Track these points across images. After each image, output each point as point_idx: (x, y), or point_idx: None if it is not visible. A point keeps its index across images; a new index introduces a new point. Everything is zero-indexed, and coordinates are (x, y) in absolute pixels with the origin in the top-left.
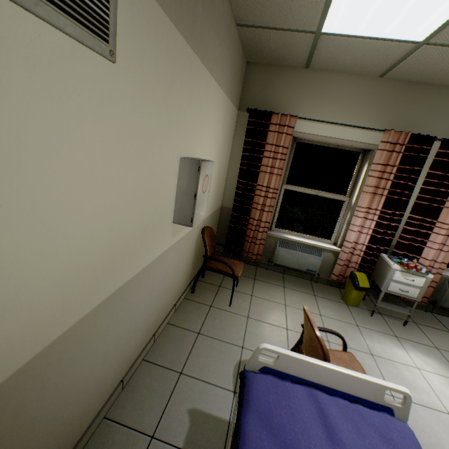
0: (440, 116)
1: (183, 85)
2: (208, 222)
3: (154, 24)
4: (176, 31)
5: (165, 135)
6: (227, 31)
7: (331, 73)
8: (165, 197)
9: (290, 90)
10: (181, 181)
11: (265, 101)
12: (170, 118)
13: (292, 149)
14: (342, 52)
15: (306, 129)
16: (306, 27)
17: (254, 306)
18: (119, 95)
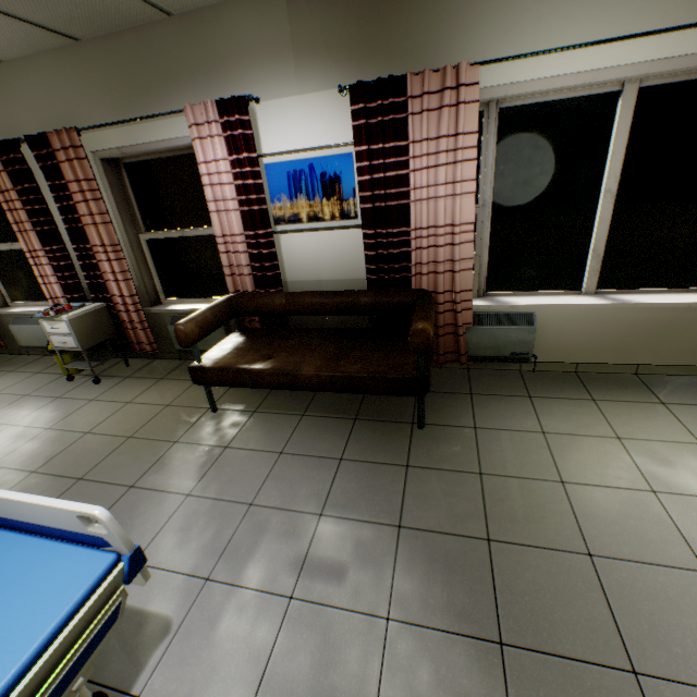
0: (19, 106)
1: None
2: None
3: None
4: None
5: None
6: None
7: None
8: None
9: None
10: None
11: None
12: None
13: None
14: None
15: None
16: None
17: None
18: None
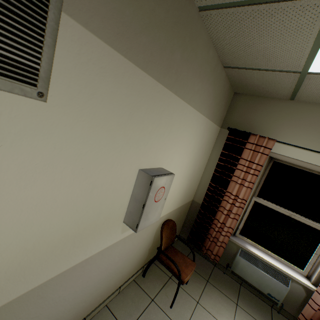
0: None
1: (149, 114)
2: (173, 214)
3: (112, 69)
4: (143, 73)
5: (120, 154)
6: (212, 72)
7: (319, 105)
8: (115, 202)
9: (272, 117)
10: (135, 189)
11: (246, 123)
12: (129, 139)
13: (268, 166)
14: None
15: (285, 152)
16: (290, 68)
17: (195, 319)
18: (52, 126)
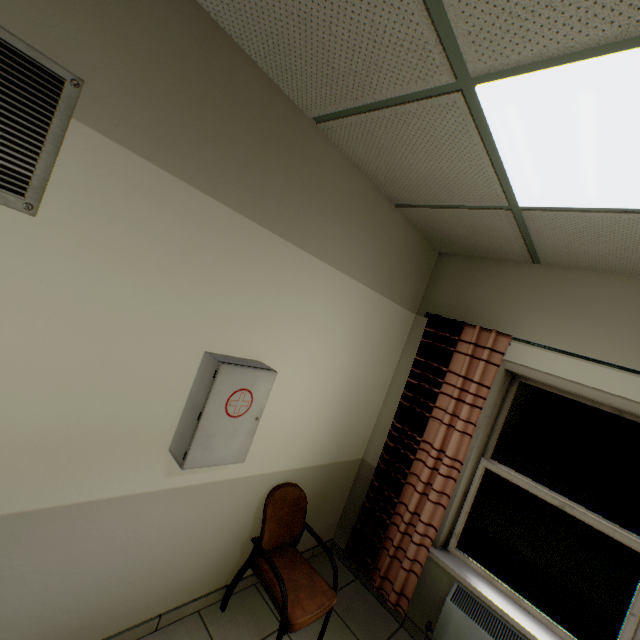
0: None
1: (225, 260)
2: (308, 478)
3: (150, 188)
4: (209, 198)
5: (164, 315)
6: (367, 211)
7: (590, 272)
8: (152, 403)
9: (506, 294)
10: (195, 386)
11: (460, 305)
12: (182, 295)
13: (509, 392)
14: (586, 238)
15: (535, 361)
16: (488, 201)
17: None
18: (42, 251)
